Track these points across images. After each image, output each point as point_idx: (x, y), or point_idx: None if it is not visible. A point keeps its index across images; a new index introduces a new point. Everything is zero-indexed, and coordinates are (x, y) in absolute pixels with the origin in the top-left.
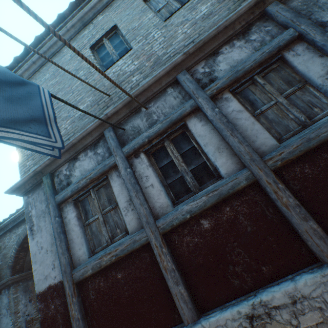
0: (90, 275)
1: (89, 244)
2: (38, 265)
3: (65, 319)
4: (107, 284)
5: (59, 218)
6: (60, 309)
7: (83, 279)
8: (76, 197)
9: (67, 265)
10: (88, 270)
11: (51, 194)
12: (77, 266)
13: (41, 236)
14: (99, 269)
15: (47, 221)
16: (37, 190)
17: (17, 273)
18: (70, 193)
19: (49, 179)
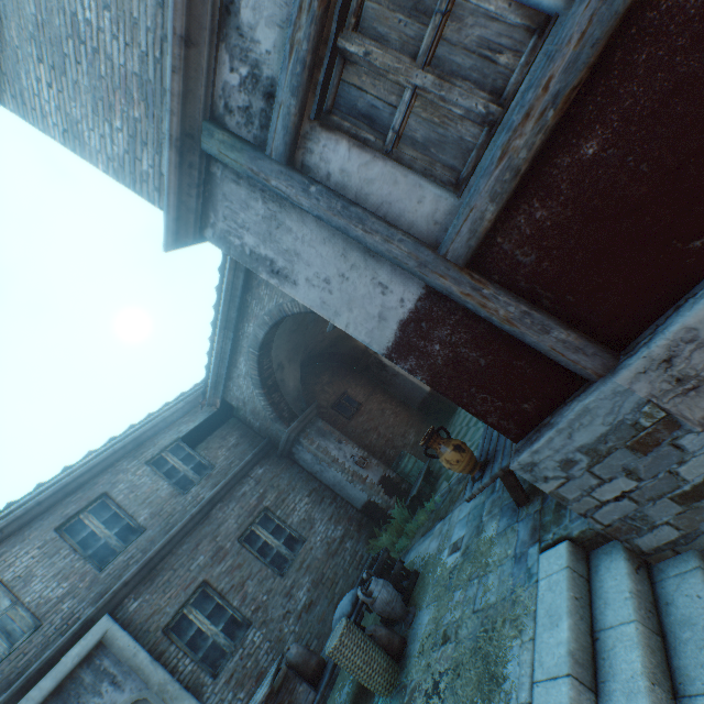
0: (491, 227)
1: (433, 178)
2: (346, 314)
3: (482, 346)
4: (559, 200)
5: (317, 186)
6: (458, 339)
7: (479, 243)
8: (316, 102)
9: (416, 250)
10: (484, 213)
11: (252, 157)
12: (438, 240)
13: (305, 265)
14: (515, 185)
15: (293, 226)
16: (216, 194)
17: (293, 423)
18: (296, 102)
19: (218, 132)
